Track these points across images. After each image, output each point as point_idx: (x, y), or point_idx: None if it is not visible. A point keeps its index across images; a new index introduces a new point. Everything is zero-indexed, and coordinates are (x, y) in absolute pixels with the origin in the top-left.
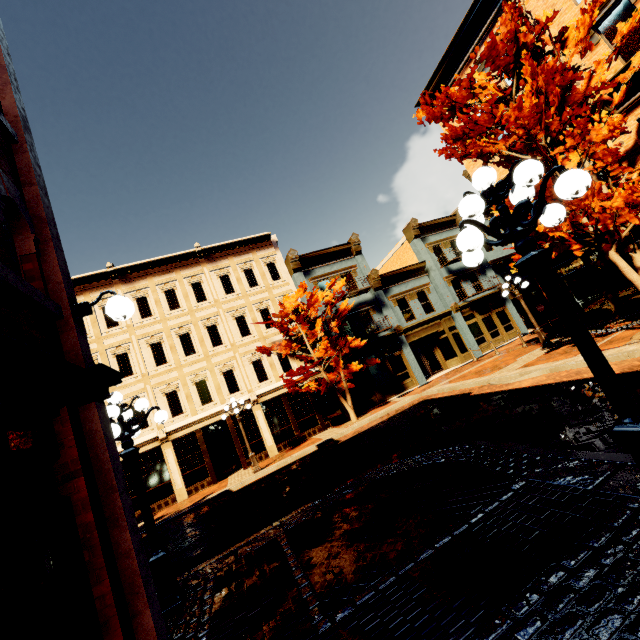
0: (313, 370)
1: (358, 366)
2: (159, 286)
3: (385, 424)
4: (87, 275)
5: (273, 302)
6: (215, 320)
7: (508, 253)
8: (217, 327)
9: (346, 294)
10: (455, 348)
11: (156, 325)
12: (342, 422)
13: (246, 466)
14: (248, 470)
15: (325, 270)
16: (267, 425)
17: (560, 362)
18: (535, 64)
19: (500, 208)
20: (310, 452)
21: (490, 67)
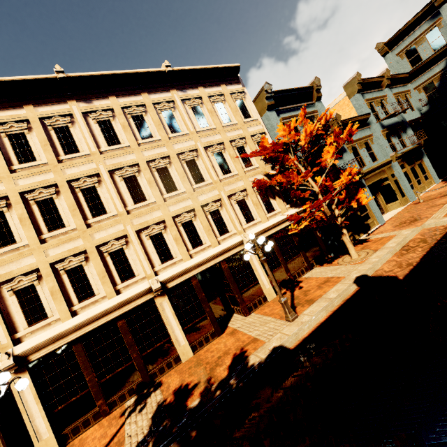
0: (295, 210)
1: (369, 198)
2: (125, 109)
3: None
4: (28, 78)
5: (249, 140)
6: (193, 154)
7: (416, 117)
8: (196, 162)
9: None
10: (398, 192)
11: (127, 155)
12: (322, 261)
13: (248, 312)
14: (258, 317)
15: (291, 112)
16: (261, 267)
17: None
18: None
19: None
20: (353, 292)
21: None
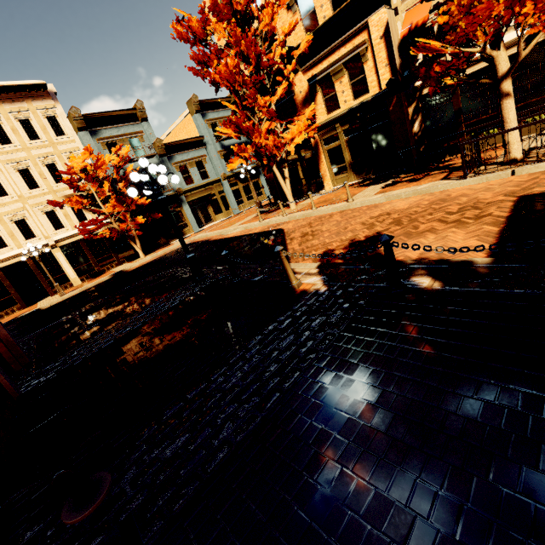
0: (107, 221)
1: (143, 219)
2: None
3: (159, 259)
4: None
5: (60, 158)
6: None
7: None
8: None
9: (133, 159)
10: (222, 207)
11: None
12: (135, 259)
13: (53, 294)
14: (55, 296)
15: (112, 132)
16: (69, 263)
17: (250, 224)
18: (238, 34)
19: (149, 177)
20: (106, 280)
21: (217, 18)
